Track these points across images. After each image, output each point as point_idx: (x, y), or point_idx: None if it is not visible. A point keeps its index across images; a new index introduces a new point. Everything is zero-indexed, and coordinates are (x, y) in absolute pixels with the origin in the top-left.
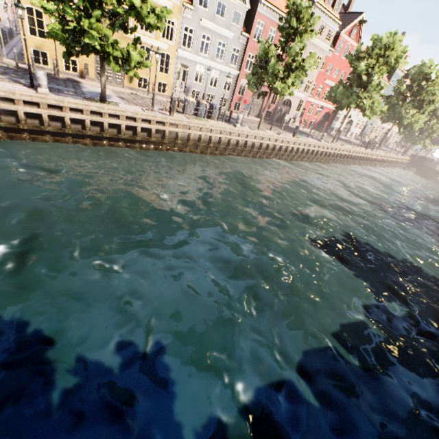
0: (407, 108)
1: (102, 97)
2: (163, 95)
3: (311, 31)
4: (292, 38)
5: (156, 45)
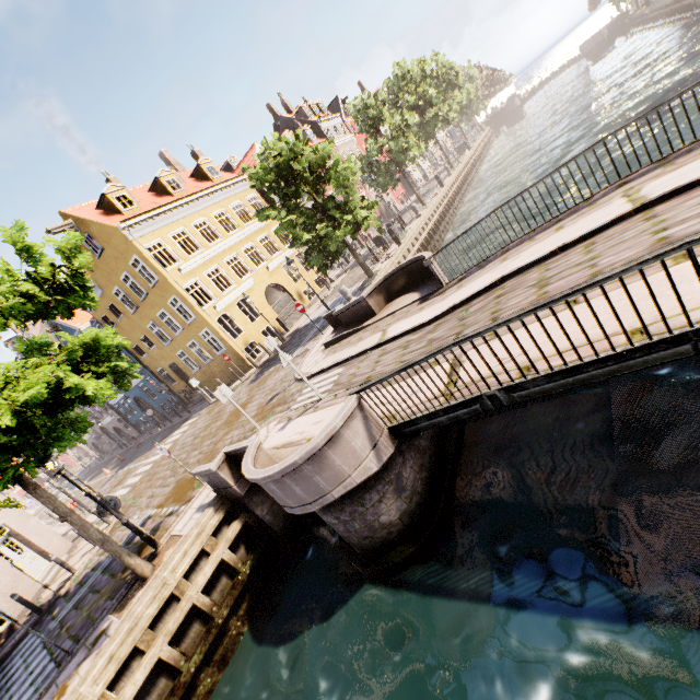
0: (450, 96)
1: (370, 273)
2: (326, 287)
3: (384, 105)
4: (377, 124)
5: (288, 255)
